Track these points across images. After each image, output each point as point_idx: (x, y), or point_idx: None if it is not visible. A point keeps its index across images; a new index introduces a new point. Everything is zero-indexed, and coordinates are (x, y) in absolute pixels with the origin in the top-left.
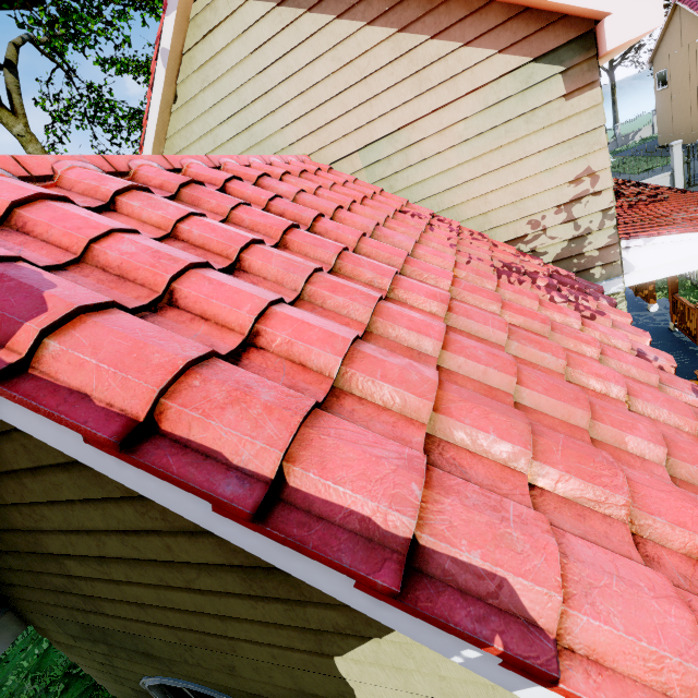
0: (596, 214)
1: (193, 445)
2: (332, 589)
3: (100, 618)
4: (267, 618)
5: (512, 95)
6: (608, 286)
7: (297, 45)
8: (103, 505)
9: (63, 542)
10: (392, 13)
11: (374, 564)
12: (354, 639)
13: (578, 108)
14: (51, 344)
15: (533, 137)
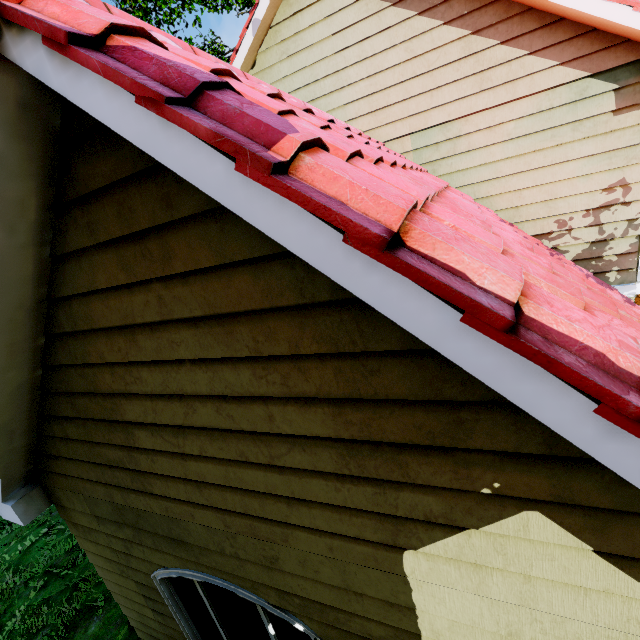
0: (621, 222)
1: (438, 263)
2: (555, 418)
3: (141, 499)
4: (348, 503)
5: (564, 104)
6: (620, 290)
7: (376, 33)
8: (216, 367)
9: (146, 409)
10: (469, 17)
11: (621, 390)
12: (441, 531)
13: (624, 124)
14: (306, 157)
15: (577, 145)
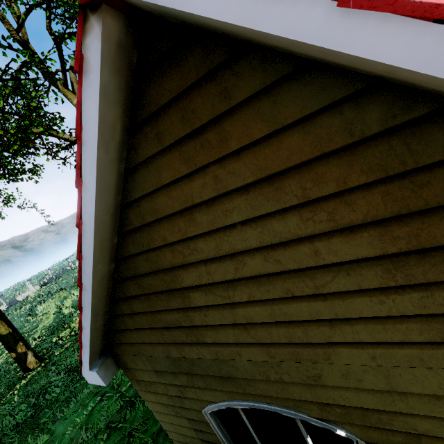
0: None
1: None
2: None
3: (194, 349)
4: (393, 312)
5: None
6: None
7: None
8: (265, 222)
9: (200, 273)
10: None
11: None
12: None
13: None
14: None
15: None
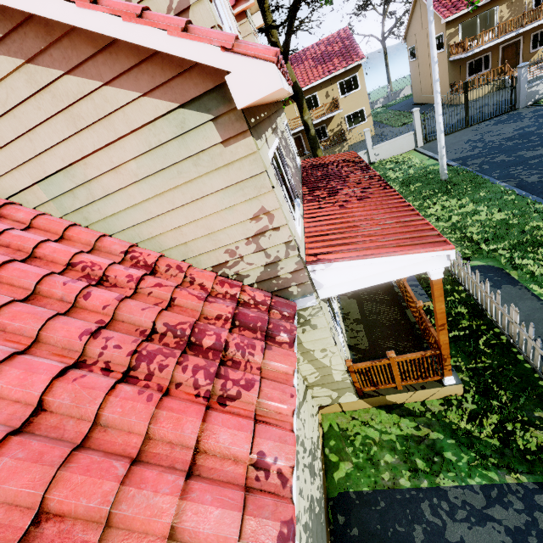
0: (280, 245)
1: None
2: None
3: None
4: None
5: (172, 138)
6: (304, 301)
7: None
8: None
9: None
10: (10, 41)
11: None
12: None
13: (238, 155)
14: None
15: (206, 179)
